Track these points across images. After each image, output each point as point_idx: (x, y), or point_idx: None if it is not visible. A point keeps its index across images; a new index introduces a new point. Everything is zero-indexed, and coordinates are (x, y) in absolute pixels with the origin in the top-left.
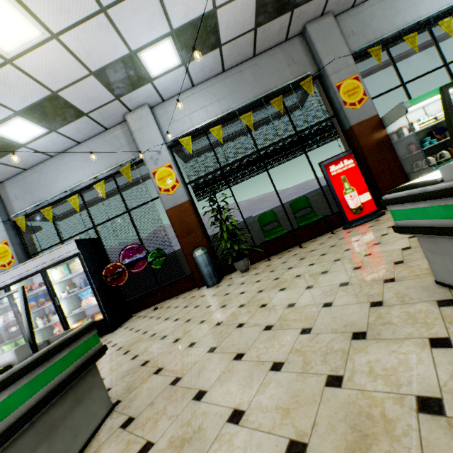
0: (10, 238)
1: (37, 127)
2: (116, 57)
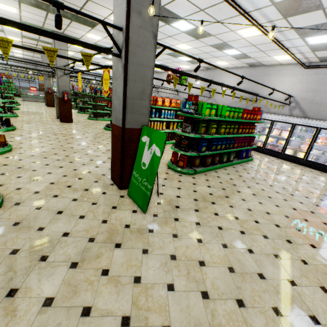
0: None
1: None
2: None
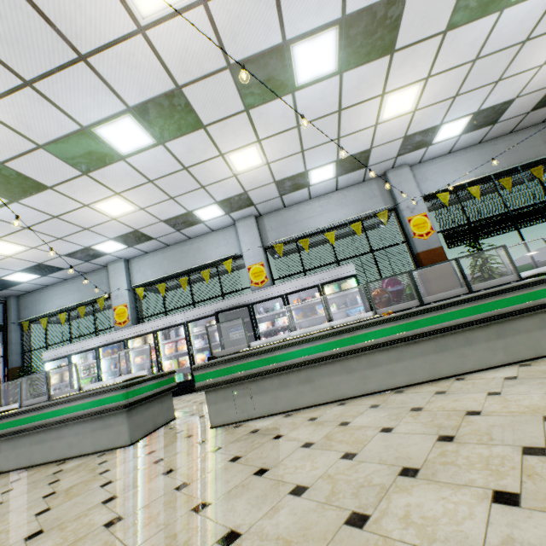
0: (265, 261)
1: (333, 172)
2: (428, 127)
